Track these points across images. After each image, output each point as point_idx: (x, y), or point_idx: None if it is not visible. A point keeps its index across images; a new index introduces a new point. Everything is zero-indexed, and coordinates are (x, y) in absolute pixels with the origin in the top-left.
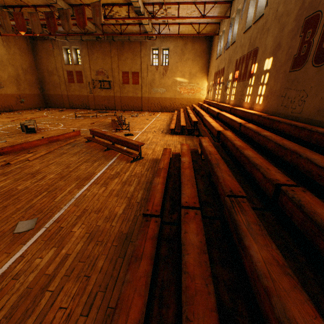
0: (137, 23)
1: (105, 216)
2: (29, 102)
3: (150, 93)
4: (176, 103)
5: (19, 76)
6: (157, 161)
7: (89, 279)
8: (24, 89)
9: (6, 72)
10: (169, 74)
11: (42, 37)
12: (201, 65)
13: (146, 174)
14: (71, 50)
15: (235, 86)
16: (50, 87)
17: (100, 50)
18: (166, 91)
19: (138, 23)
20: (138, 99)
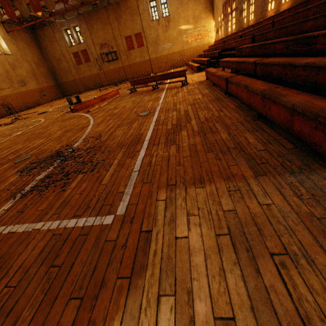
0: None
1: (192, 100)
2: (49, 94)
3: (157, 53)
4: (186, 55)
5: (35, 71)
6: (201, 82)
7: (210, 109)
8: (42, 83)
9: (24, 69)
10: (172, 24)
11: (40, 24)
12: (204, 2)
13: (200, 86)
14: (71, 30)
15: (253, 2)
16: (62, 75)
17: (98, 20)
18: (173, 45)
19: None
20: (147, 62)
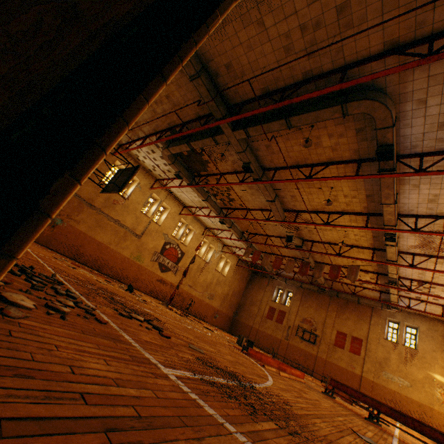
0: (377, 289)
1: None
2: (220, 319)
3: (377, 377)
4: (435, 418)
5: (228, 295)
6: None
7: None
8: (223, 307)
9: (222, 289)
10: (417, 361)
11: (262, 273)
12: None
13: None
14: (284, 291)
15: None
16: (244, 314)
17: (316, 300)
18: (411, 386)
19: (379, 290)
20: (353, 376)
